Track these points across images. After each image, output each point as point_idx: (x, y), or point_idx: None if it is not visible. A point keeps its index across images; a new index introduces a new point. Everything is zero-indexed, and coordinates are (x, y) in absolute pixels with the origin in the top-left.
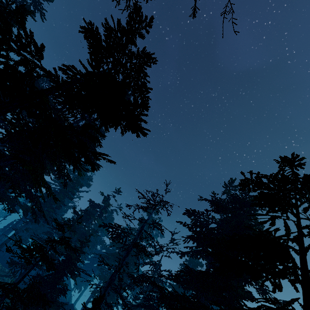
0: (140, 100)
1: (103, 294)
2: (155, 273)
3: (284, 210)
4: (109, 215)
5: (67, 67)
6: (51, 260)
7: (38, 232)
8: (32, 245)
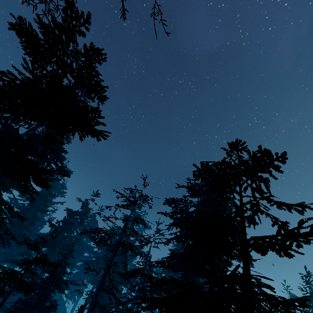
0: (97, 99)
1: (85, 303)
2: (146, 264)
3: (231, 191)
4: (91, 219)
5: (0, 73)
6: (27, 283)
7: (12, 255)
8: (2, 273)
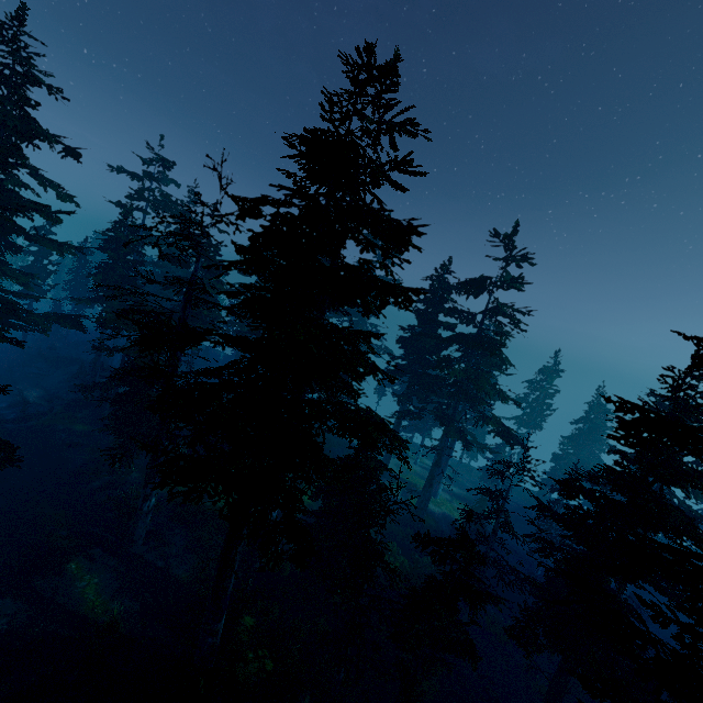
0: None
1: None
2: None
3: None
4: None
5: None
6: None
7: None
8: None
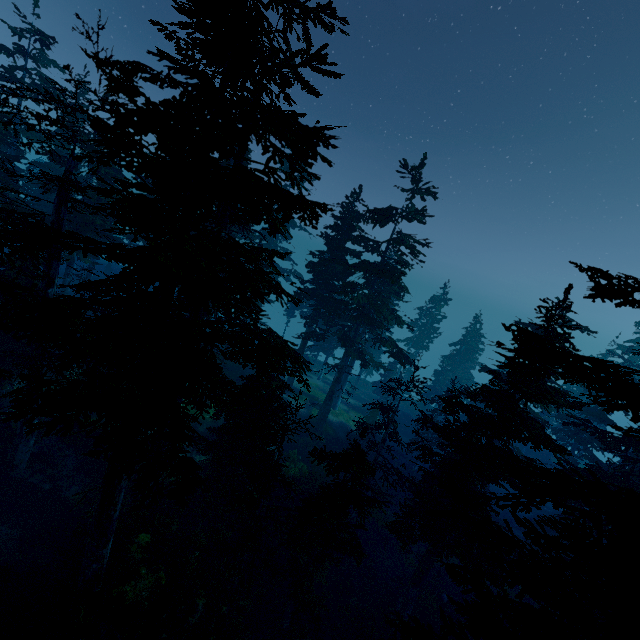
0: None
1: None
2: None
3: None
4: None
5: None
6: None
7: None
8: None
